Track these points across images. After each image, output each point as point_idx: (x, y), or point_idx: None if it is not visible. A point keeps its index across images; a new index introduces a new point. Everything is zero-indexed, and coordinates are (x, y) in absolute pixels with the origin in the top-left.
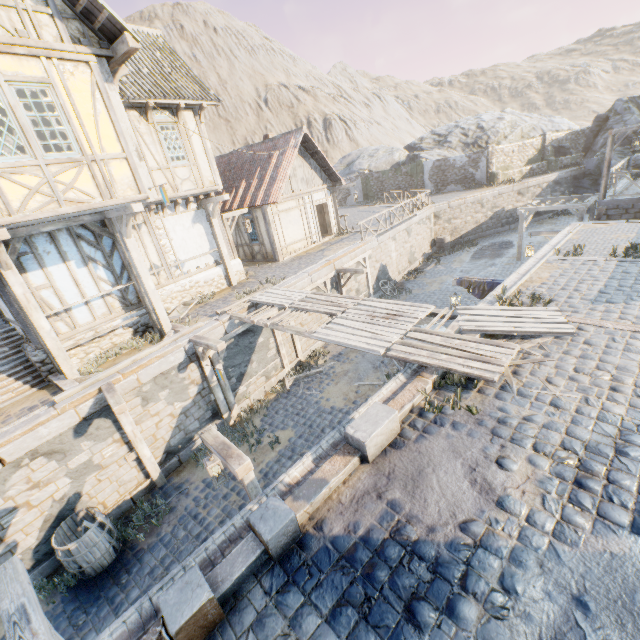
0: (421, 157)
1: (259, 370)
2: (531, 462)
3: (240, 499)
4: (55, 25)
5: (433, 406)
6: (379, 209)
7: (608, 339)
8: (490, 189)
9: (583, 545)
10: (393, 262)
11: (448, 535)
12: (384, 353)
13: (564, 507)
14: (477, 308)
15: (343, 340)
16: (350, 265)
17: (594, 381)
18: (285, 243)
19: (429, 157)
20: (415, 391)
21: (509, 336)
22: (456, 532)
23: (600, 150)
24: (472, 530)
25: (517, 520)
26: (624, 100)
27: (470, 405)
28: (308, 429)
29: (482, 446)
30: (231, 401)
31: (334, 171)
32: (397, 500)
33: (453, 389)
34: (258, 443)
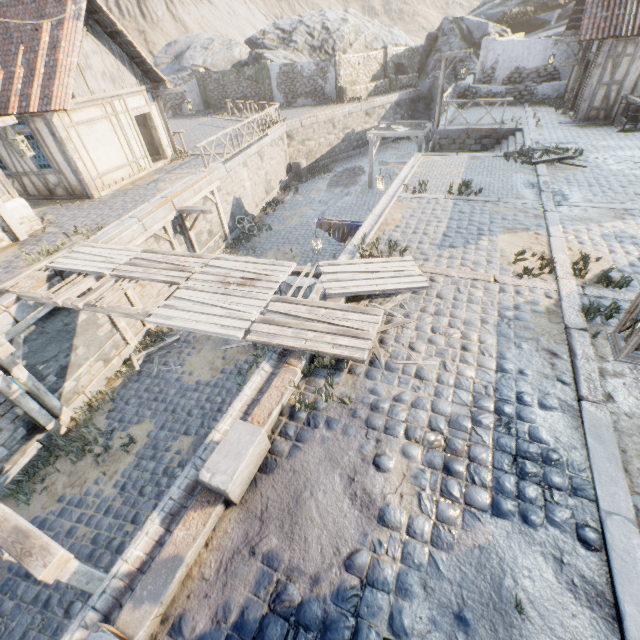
0: (266, 58)
1: (91, 355)
2: (405, 454)
3: (92, 530)
4: None
5: (305, 404)
6: (224, 123)
7: (455, 290)
8: (340, 107)
9: (457, 546)
10: (248, 193)
11: (334, 582)
12: (244, 335)
13: (438, 503)
14: (340, 263)
15: (190, 324)
16: (195, 202)
17: (449, 341)
18: (97, 172)
19: (275, 59)
20: (283, 387)
21: (373, 295)
22: (342, 574)
23: (432, 73)
24: (358, 565)
25: (399, 535)
26: (450, 20)
27: (343, 392)
28: (171, 416)
29: (359, 445)
30: (55, 406)
31: (152, 66)
32: (274, 551)
33: (324, 373)
34: (106, 450)
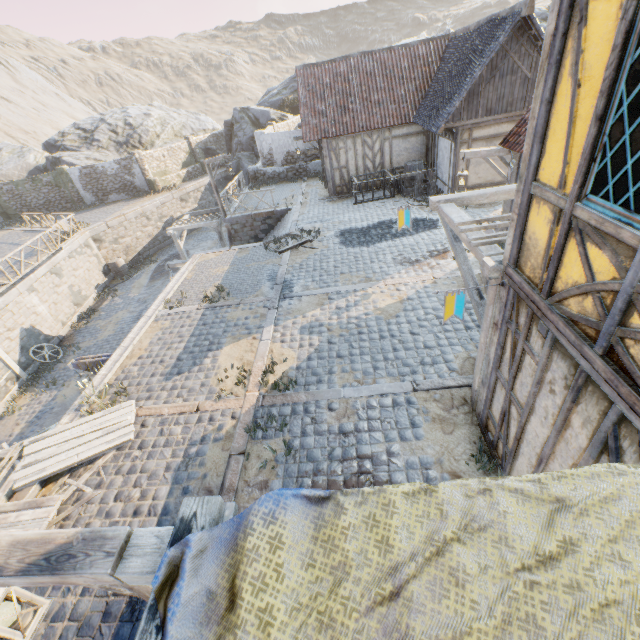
0: (65, 161)
1: None
2: None
3: None
4: None
5: None
6: (22, 237)
7: (159, 433)
8: (152, 198)
9: None
10: (46, 317)
11: None
12: None
13: None
14: (49, 435)
15: None
16: None
17: (125, 508)
18: None
19: (75, 161)
20: None
21: (76, 466)
22: None
23: (236, 154)
24: None
25: None
26: (239, 110)
27: None
28: None
29: None
30: None
31: None
32: None
33: None
34: None
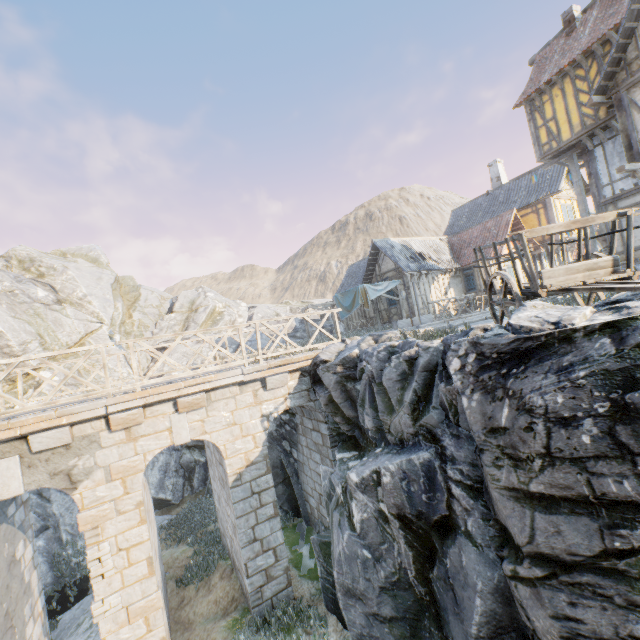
0: None
1: None
2: None
3: None
4: (572, 192)
5: None
6: None
7: None
8: None
9: None
10: None
11: None
12: None
13: None
14: None
15: None
16: None
17: None
18: None
19: None
20: None
21: None
22: None
23: None
24: None
25: None
26: None
27: None
28: None
29: None
30: None
31: None
32: None
33: None
34: None
